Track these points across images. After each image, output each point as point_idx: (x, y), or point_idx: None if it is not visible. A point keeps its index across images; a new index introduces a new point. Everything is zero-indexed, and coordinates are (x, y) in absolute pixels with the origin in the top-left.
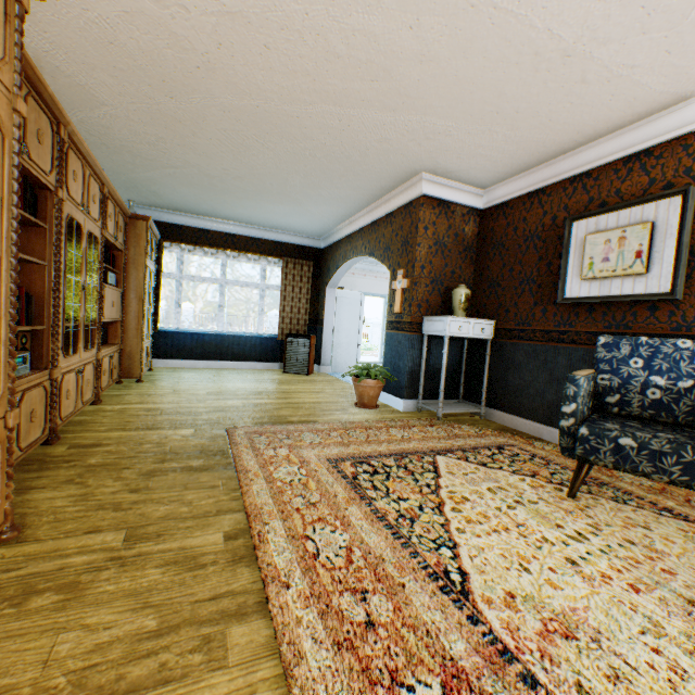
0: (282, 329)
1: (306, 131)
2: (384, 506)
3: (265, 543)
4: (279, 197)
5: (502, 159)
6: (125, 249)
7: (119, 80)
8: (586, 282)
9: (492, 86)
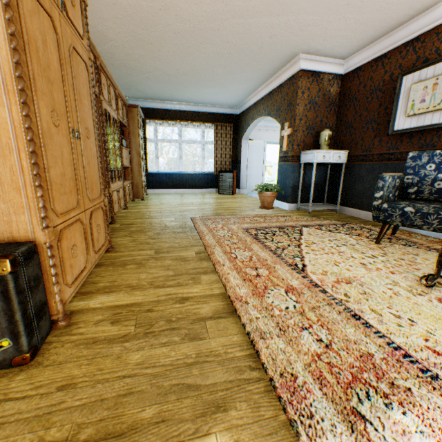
0: (216, 168)
1: (224, 38)
2: (270, 245)
3: (213, 254)
4: (210, 83)
5: (355, 36)
6: (128, 126)
7: (119, 25)
8: (409, 118)
9: None
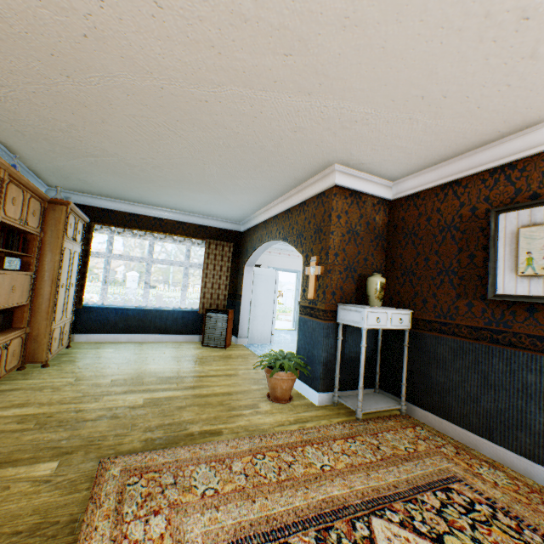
0: (203, 303)
1: (217, 118)
2: None
3: None
4: (199, 185)
5: (417, 150)
6: (41, 232)
7: (4, 53)
8: (525, 279)
9: (423, 62)
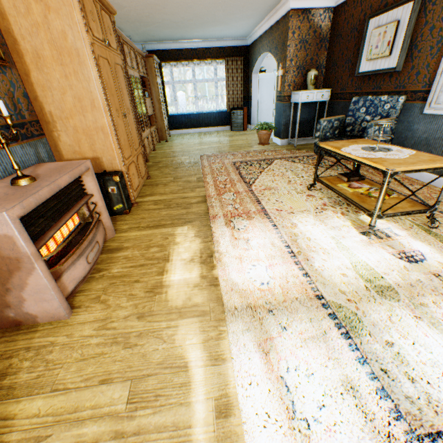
0: (229, 106)
1: None
2: (243, 172)
3: (206, 178)
4: (214, 23)
5: None
6: (147, 76)
7: None
8: (368, 62)
9: None
